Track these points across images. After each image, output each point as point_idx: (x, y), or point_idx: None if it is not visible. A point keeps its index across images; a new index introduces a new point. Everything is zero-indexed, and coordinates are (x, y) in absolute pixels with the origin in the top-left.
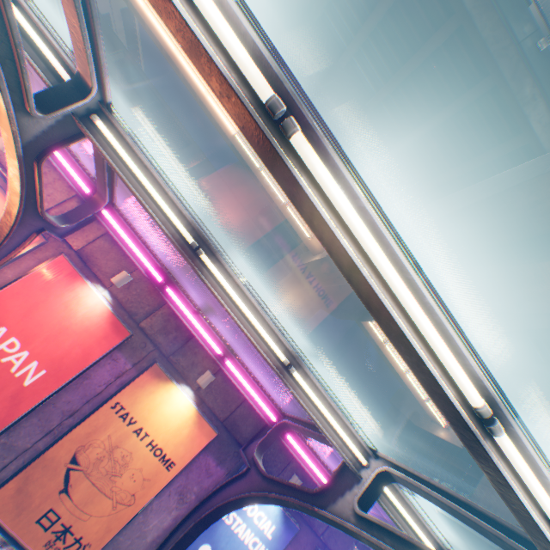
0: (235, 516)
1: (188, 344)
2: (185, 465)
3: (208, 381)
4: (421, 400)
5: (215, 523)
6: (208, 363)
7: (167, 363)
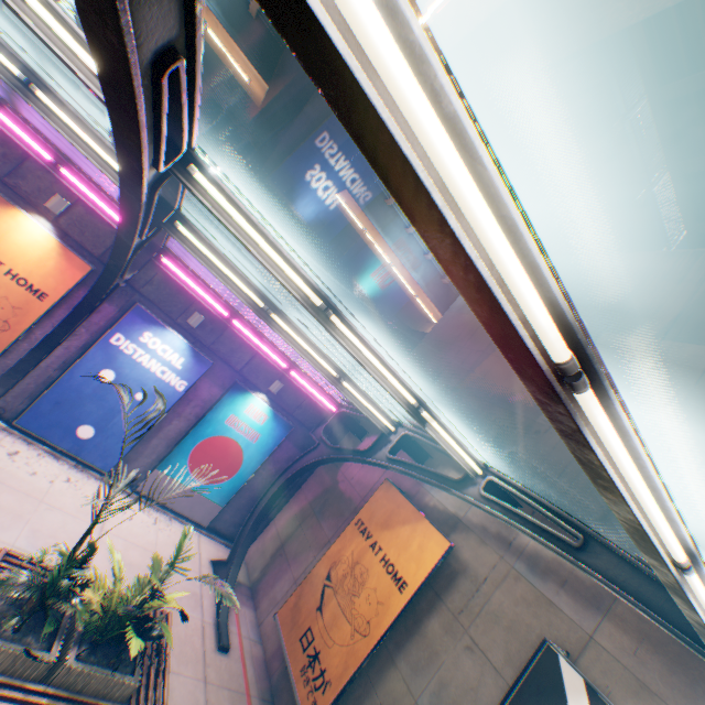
0: (136, 349)
1: (27, 166)
2: (62, 298)
3: (59, 206)
4: (414, 299)
5: (114, 354)
6: (62, 192)
7: (5, 189)
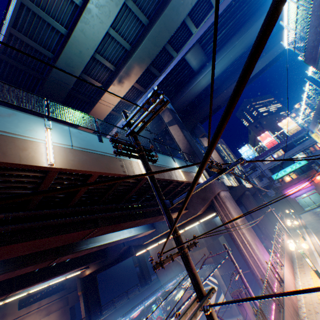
0: None
1: None
2: None
3: None
4: None
5: None
6: None
7: None
